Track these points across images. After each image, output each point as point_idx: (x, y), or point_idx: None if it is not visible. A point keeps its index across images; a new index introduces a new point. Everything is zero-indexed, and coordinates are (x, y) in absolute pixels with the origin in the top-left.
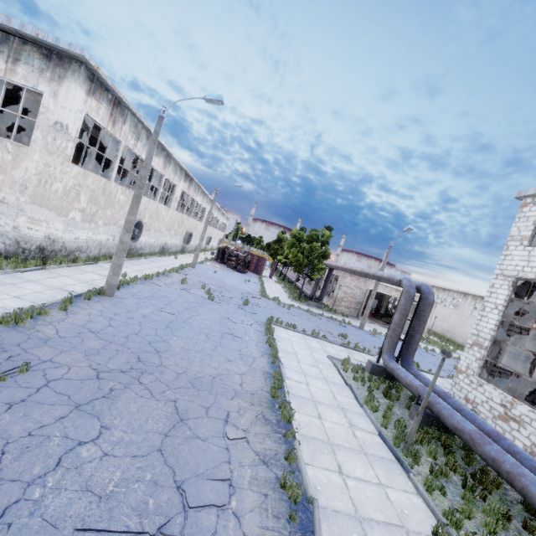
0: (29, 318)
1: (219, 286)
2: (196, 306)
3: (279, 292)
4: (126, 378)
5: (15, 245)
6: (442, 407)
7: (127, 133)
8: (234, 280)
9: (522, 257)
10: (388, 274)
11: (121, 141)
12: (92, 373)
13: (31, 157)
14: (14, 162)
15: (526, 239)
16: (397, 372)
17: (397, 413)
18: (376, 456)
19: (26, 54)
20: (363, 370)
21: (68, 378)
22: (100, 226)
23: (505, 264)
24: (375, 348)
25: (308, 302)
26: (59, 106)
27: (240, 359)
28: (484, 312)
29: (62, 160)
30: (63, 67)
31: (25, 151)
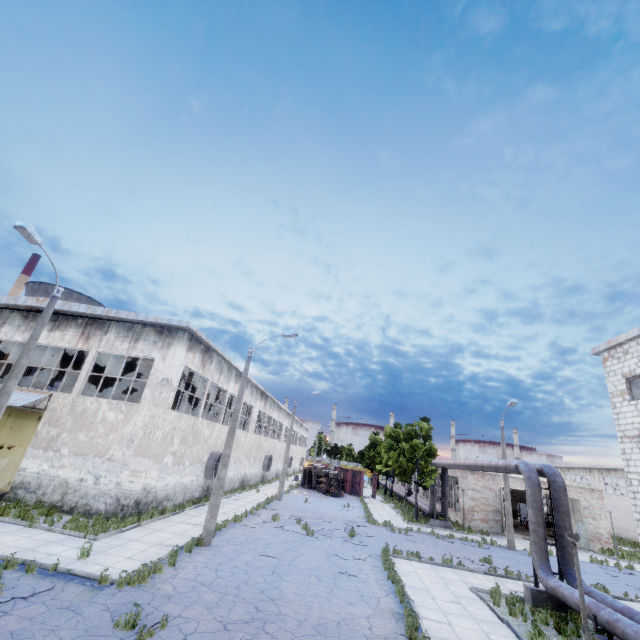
0: (147, 577)
1: (314, 517)
2: (296, 546)
3: (389, 515)
4: (251, 629)
5: (115, 503)
6: (624, 624)
7: (213, 371)
8: (331, 507)
9: (632, 413)
10: (502, 461)
11: (208, 379)
12: (219, 625)
13: (140, 413)
14: (125, 420)
15: (625, 393)
16: (560, 590)
17: None
18: None
19: (145, 333)
20: (522, 601)
21: (200, 631)
22: (186, 467)
23: (621, 423)
24: None
25: (430, 522)
26: (166, 366)
27: (362, 601)
28: (633, 487)
29: (165, 409)
30: (171, 336)
31: (136, 408)
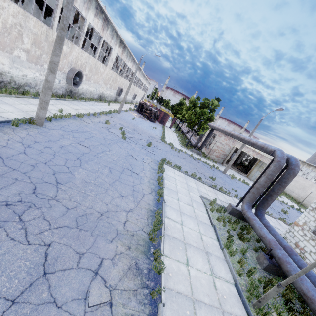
0: None
1: (133, 129)
2: (110, 143)
3: (174, 139)
4: (5, 214)
5: None
6: (292, 268)
7: None
8: (146, 126)
9: None
10: (262, 142)
11: None
12: None
13: None
14: None
15: None
16: (253, 222)
17: (248, 256)
18: (232, 315)
19: None
20: (225, 211)
21: None
22: (45, 69)
23: None
24: (232, 190)
25: (192, 149)
26: None
27: (131, 195)
28: None
29: None
30: None
31: None
